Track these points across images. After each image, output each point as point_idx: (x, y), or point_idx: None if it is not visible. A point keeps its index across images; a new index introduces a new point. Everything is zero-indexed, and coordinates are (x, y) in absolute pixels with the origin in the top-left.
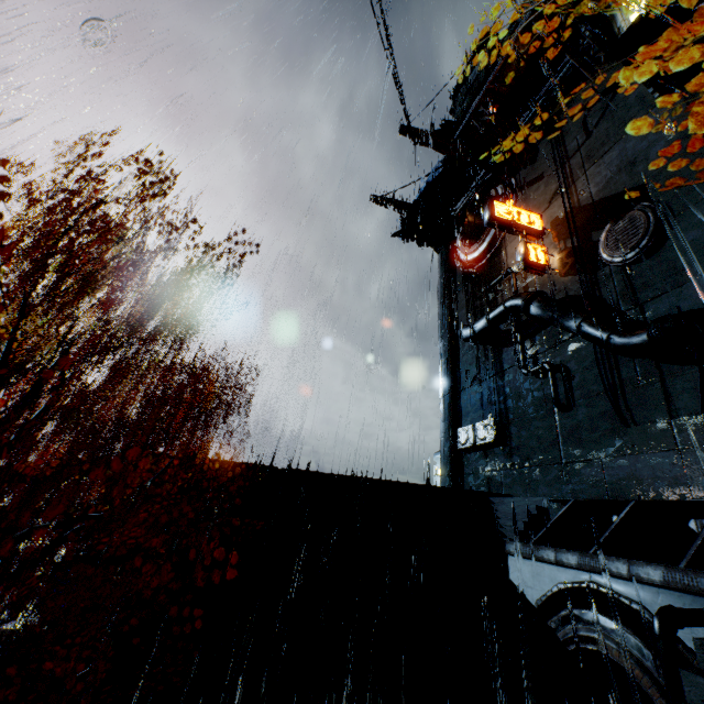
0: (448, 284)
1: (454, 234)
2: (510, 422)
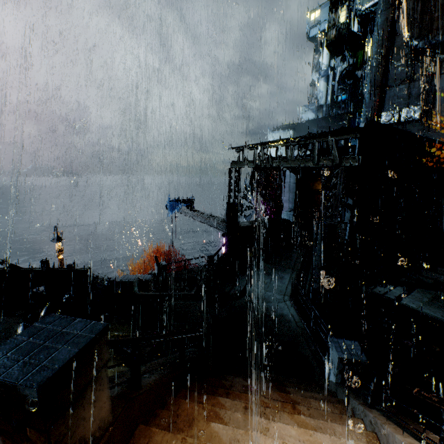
0: None
1: None
2: (434, 108)
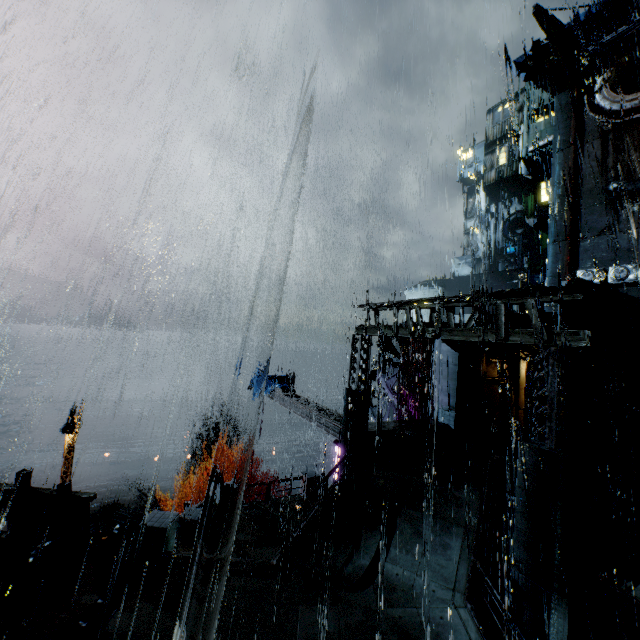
0: (574, 132)
1: (587, 75)
2: None
